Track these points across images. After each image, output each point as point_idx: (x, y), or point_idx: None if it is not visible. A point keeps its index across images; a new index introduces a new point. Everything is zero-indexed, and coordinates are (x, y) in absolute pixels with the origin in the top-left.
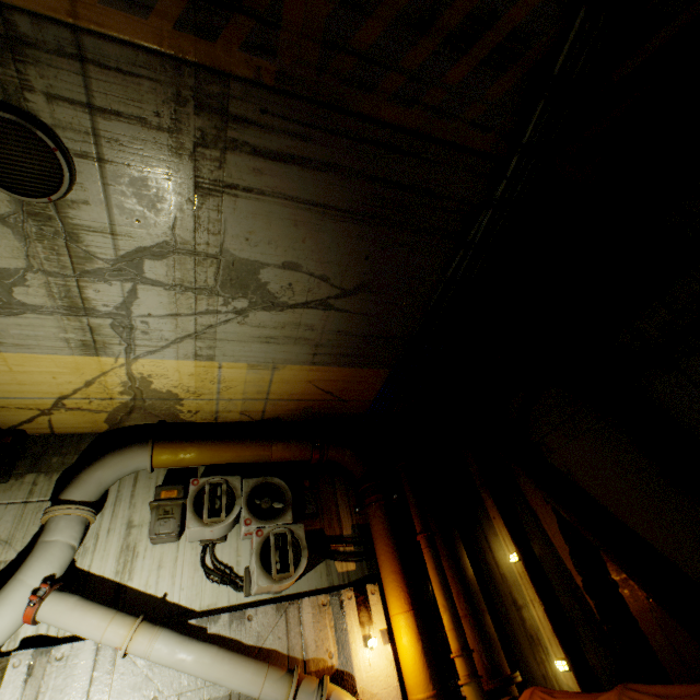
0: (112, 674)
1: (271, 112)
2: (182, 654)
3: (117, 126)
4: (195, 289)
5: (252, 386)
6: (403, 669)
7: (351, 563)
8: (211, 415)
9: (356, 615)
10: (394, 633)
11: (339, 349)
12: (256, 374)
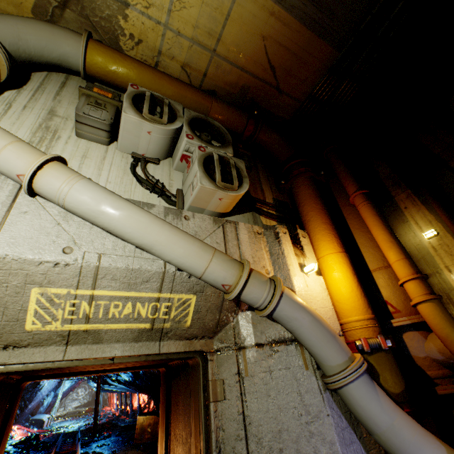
0: (8, 208)
1: None
2: (111, 204)
3: None
4: None
5: (206, 16)
6: (334, 299)
7: (274, 222)
8: (152, 56)
9: (290, 246)
10: (322, 272)
11: None
12: None
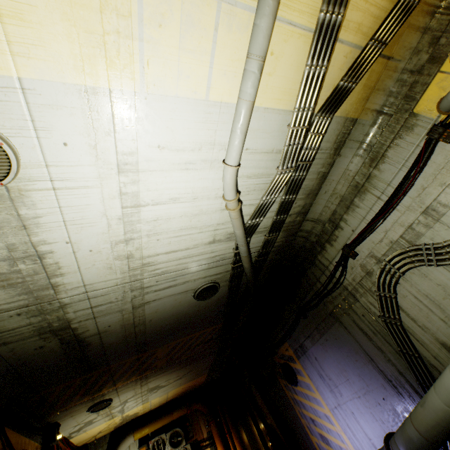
0: None
1: (157, 371)
2: None
3: (123, 390)
4: (142, 396)
5: (161, 399)
6: None
7: (208, 448)
8: (149, 409)
9: None
10: None
11: (188, 380)
12: (162, 396)
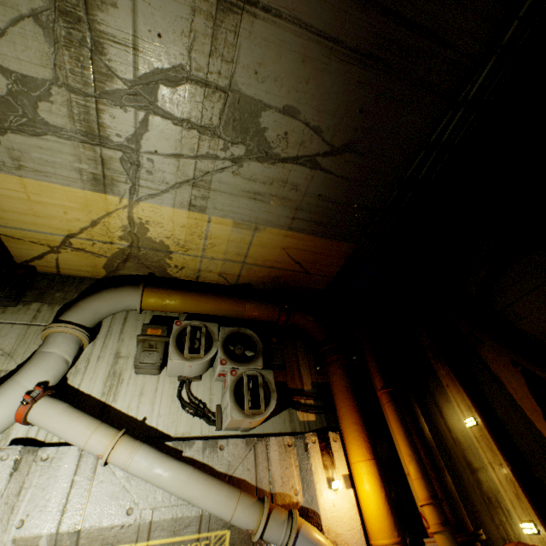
0: (91, 480)
1: None
2: (159, 469)
3: None
4: (200, 127)
5: (233, 246)
6: (365, 515)
7: (311, 415)
8: (194, 273)
9: (319, 458)
10: (355, 480)
11: (316, 216)
12: (239, 234)
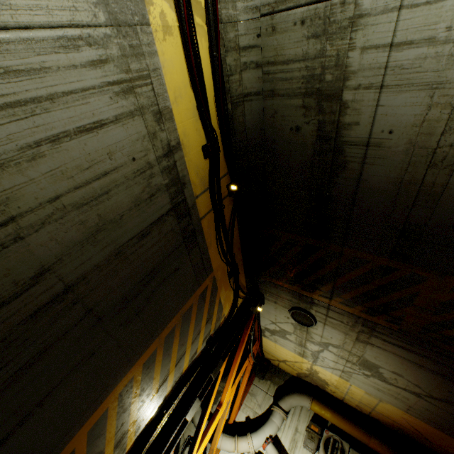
0: None
1: (394, 334)
2: None
3: (333, 320)
4: (346, 359)
5: (365, 399)
6: None
7: None
8: (340, 396)
9: None
10: None
11: (426, 416)
12: (368, 396)
